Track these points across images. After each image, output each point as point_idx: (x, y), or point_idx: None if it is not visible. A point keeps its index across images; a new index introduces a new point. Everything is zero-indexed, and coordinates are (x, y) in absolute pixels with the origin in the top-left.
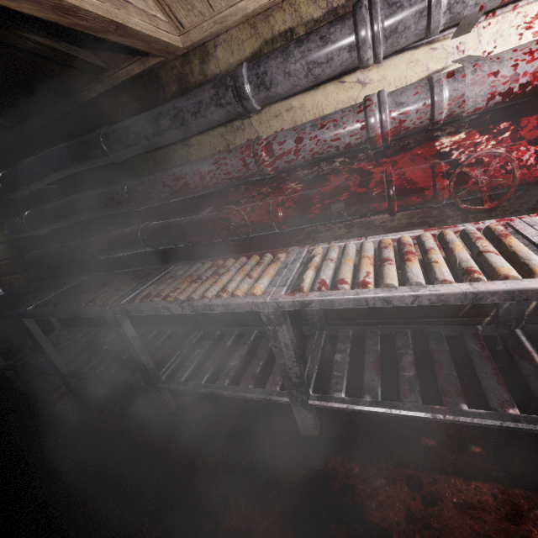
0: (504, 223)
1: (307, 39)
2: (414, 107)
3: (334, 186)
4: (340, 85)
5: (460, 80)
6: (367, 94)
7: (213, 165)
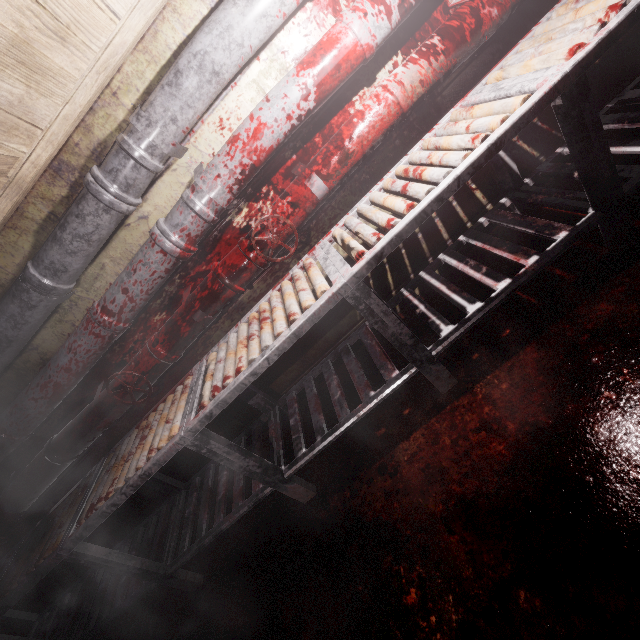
0: (312, 253)
1: (66, 222)
2: (187, 222)
3: (185, 302)
4: (128, 228)
5: (201, 190)
6: (155, 222)
7: (69, 353)
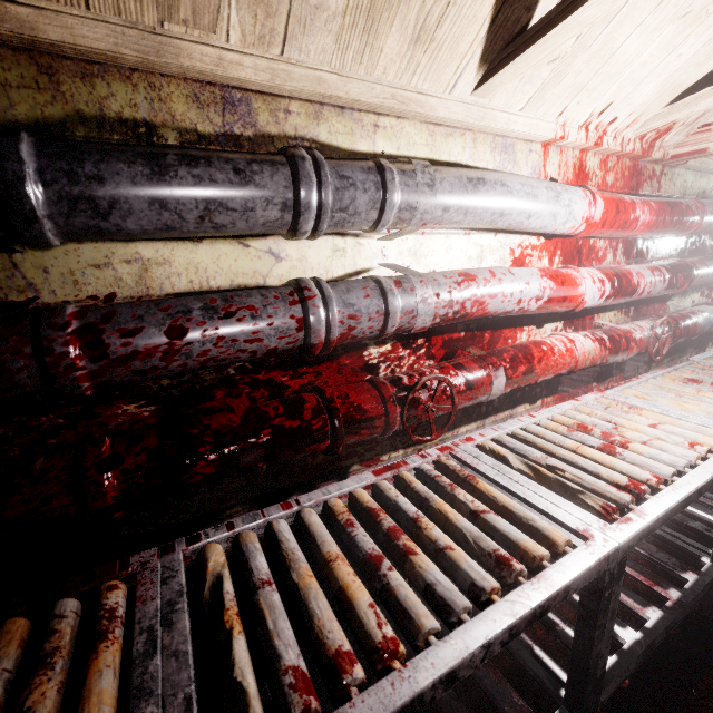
0: (448, 453)
1: (206, 159)
2: (366, 312)
3: (240, 415)
4: (242, 248)
5: (410, 293)
6: (283, 273)
7: None
